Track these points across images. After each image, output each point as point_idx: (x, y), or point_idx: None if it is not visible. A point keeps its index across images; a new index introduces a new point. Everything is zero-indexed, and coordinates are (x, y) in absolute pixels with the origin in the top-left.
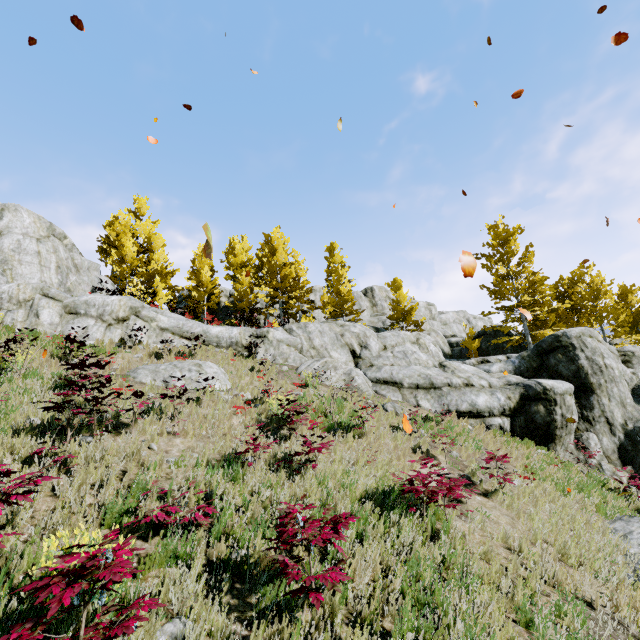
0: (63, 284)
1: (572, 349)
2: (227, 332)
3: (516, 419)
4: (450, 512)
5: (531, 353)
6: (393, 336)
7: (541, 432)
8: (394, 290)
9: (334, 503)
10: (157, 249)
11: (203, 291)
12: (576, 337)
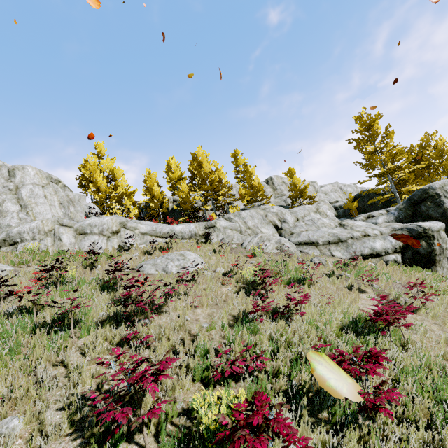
0: (67, 214)
1: (438, 197)
2: (187, 228)
3: (405, 254)
4: (403, 329)
5: (406, 205)
6: (301, 210)
7: (425, 260)
8: (290, 177)
9: (329, 337)
10: (119, 178)
11: (157, 201)
12: (439, 188)
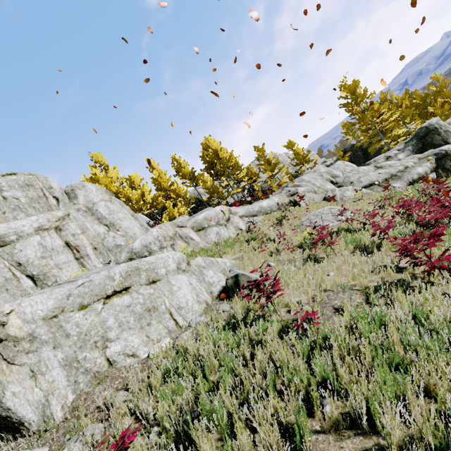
0: (142, 225)
1: (437, 129)
2: (271, 202)
3: (437, 171)
4: None
5: (416, 141)
6: (339, 166)
7: (448, 172)
8: (291, 148)
9: None
10: (135, 185)
11: (183, 199)
12: (436, 123)
